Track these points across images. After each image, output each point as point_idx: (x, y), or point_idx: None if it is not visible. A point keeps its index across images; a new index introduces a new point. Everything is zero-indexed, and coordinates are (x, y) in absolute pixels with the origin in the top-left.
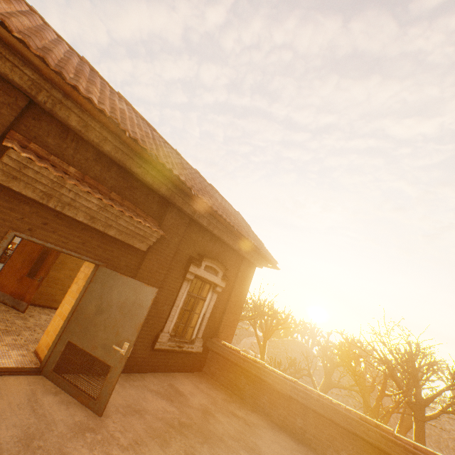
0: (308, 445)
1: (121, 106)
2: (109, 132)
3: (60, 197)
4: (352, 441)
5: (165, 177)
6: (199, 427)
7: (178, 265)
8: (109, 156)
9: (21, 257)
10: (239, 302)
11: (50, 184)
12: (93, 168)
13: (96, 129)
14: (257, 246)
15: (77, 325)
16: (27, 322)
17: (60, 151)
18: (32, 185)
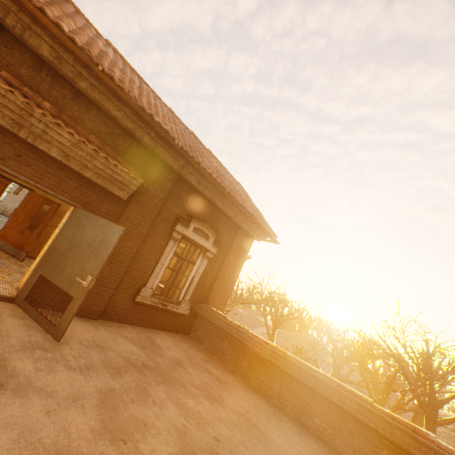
0: (283, 410)
1: (105, 49)
2: (83, 67)
3: (30, 127)
4: (328, 408)
5: (146, 124)
6: (163, 371)
7: (164, 222)
8: (86, 95)
9: (24, 211)
10: (233, 273)
11: (18, 111)
12: (70, 107)
13: (69, 62)
14: (252, 214)
15: (50, 260)
16: (22, 268)
17: (34, 83)
18: (0, 110)
